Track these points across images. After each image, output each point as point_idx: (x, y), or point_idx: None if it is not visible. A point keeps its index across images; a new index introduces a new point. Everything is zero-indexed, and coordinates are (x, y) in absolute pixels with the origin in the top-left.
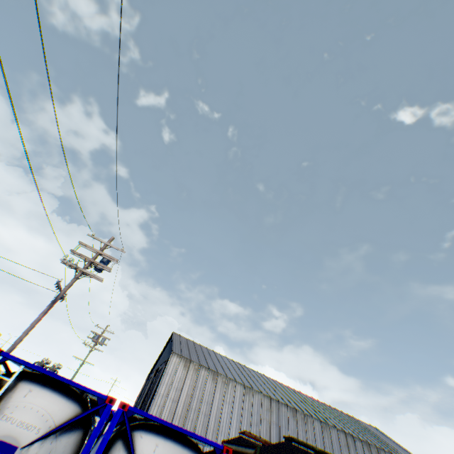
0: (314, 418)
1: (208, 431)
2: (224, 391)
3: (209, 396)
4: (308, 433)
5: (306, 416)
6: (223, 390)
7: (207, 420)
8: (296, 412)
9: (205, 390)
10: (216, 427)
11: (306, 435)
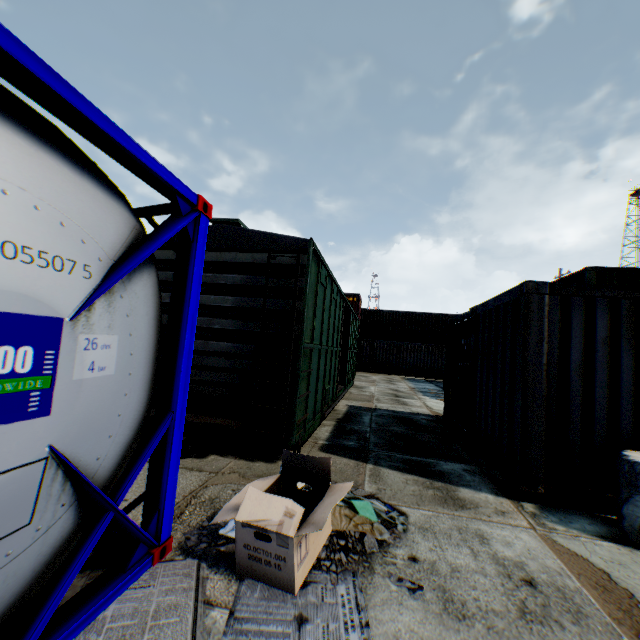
0: None
1: None
2: None
3: None
4: None
5: None
6: None
7: None
8: None
9: None
10: None
11: None
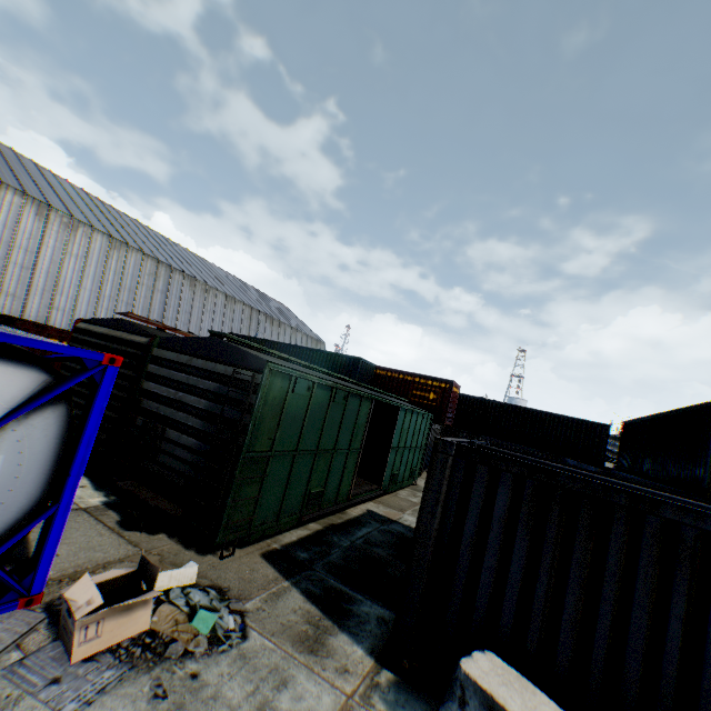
0: (219, 291)
1: (33, 291)
2: (67, 239)
3: (32, 242)
4: (208, 305)
5: (209, 289)
6: (64, 237)
7: (30, 276)
8: (196, 283)
9: (20, 230)
10: (52, 287)
11: (203, 308)
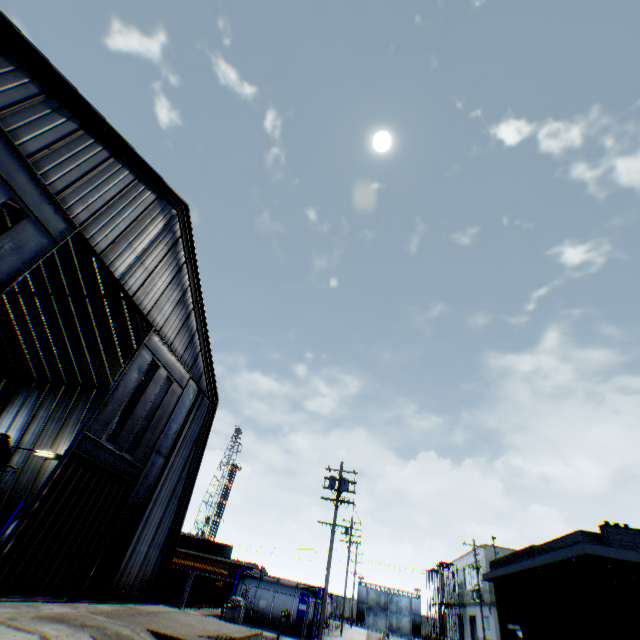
0: None
1: None
2: None
3: None
4: None
5: None
6: None
7: None
8: None
9: None
10: None
11: None
